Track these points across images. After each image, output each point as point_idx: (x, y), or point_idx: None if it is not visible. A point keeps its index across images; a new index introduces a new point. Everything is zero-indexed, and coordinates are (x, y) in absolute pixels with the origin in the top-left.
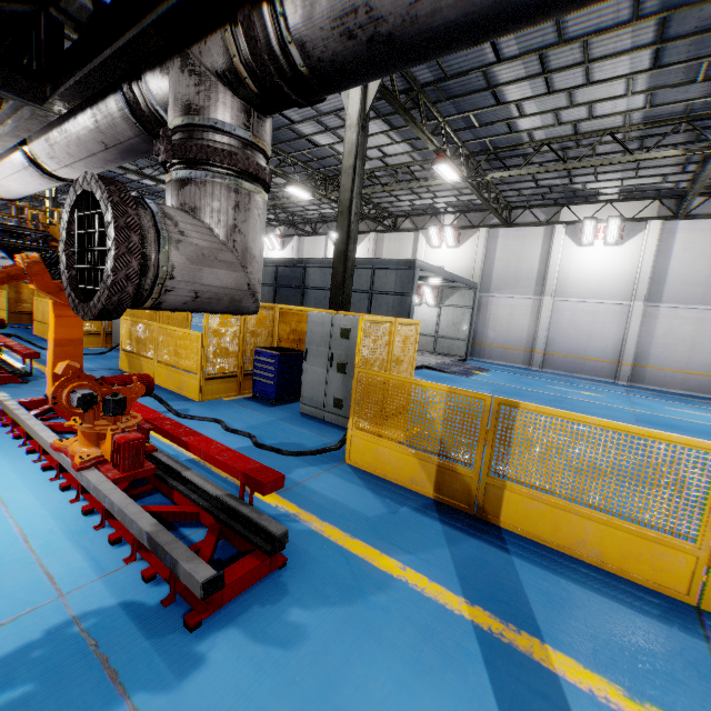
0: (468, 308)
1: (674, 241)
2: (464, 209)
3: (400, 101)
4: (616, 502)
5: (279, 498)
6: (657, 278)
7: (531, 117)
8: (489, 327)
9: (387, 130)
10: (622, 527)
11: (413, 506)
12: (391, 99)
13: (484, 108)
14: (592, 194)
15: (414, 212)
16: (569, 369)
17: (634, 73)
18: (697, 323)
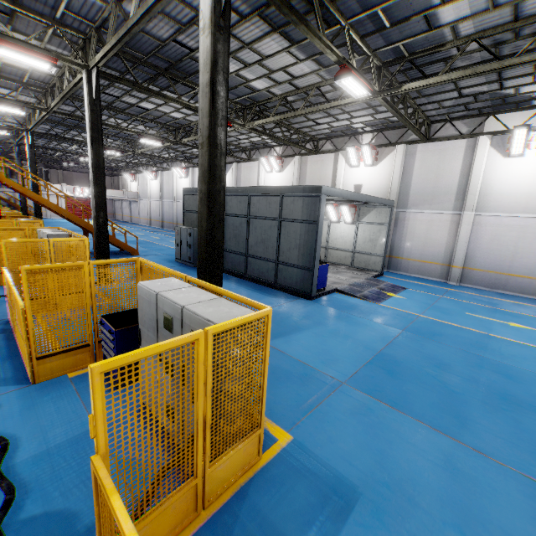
0: (384, 225)
1: None
2: (382, 127)
3: None
4: None
5: None
6: None
7: (456, 3)
8: (406, 241)
9: (287, 47)
10: None
11: None
12: None
13: None
14: (525, 99)
15: (334, 134)
16: (489, 284)
17: None
18: None
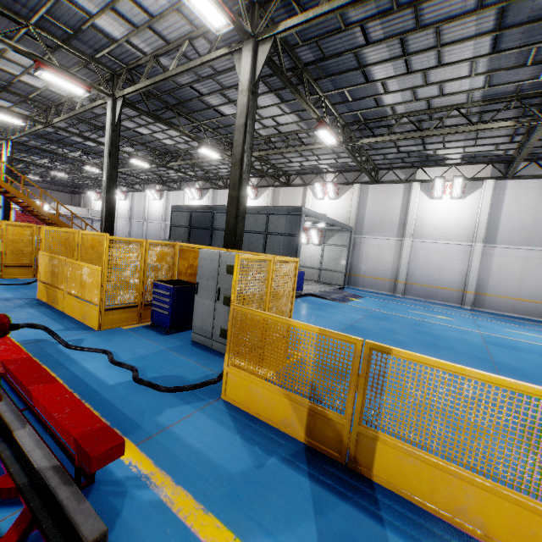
0: (345, 246)
1: (505, 196)
2: (342, 169)
3: (286, 75)
4: (501, 467)
5: (136, 451)
6: (492, 224)
7: (394, 93)
8: (362, 262)
9: (278, 103)
10: (510, 497)
11: (282, 454)
12: (279, 72)
13: (356, 85)
14: (441, 159)
15: (303, 171)
16: (425, 296)
17: (477, 57)
18: (524, 260)
